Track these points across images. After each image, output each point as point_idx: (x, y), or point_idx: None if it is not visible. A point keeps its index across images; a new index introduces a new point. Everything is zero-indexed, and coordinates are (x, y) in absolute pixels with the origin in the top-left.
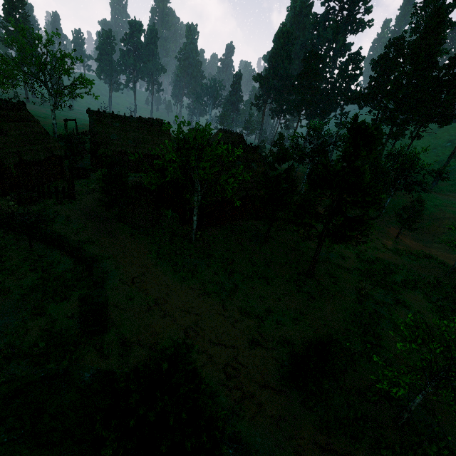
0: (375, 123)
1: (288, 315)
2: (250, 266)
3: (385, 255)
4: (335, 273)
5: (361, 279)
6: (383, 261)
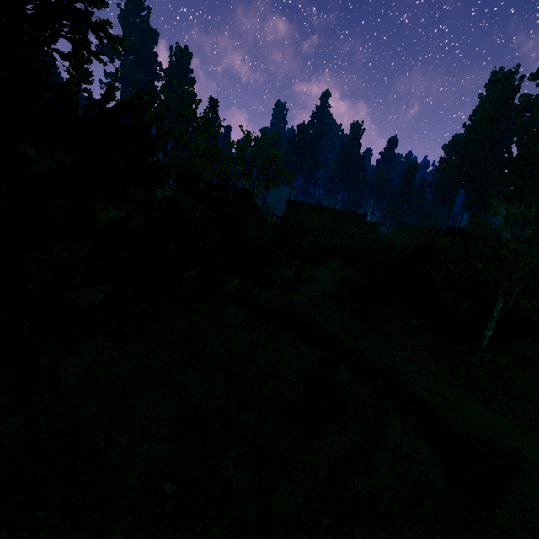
0: None
1: None
2: None
3: None
4: None
5: None
6: None
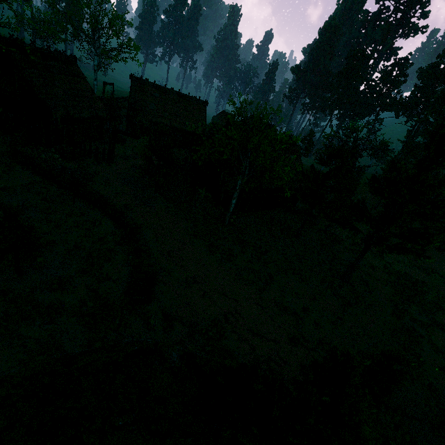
0: (411, 135)
1: (326, 317)
2: (283, 259)
3: (412, 271)
4: (369, 282)
5: (395, 293)
6: (412, 277)
